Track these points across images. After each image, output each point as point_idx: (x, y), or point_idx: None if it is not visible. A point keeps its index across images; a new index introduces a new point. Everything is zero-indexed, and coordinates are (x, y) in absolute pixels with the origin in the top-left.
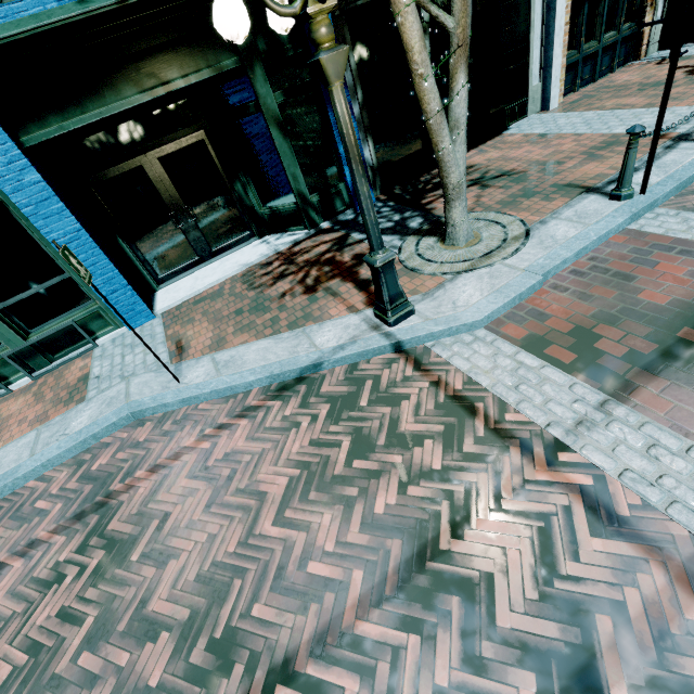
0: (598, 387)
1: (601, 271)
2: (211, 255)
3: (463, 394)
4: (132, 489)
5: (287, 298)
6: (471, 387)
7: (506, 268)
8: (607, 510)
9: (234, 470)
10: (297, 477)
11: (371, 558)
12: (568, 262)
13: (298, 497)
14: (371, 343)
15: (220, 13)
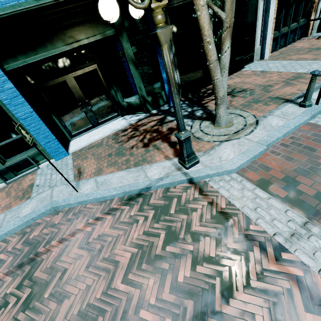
0: (301, 213)
1: (297, 145)
2: (98, 124)
3: (226, 210)
4: (49, 252)
5: (134, 149)
6: (230, 207)
7: (247, 140)
8: (313, 294)
9: (102, 245)
10: (136, 253)
11: (176, 311)
12: (279, 139)
13: (136, 266)
14: (176, 177)
15: (103, 5)
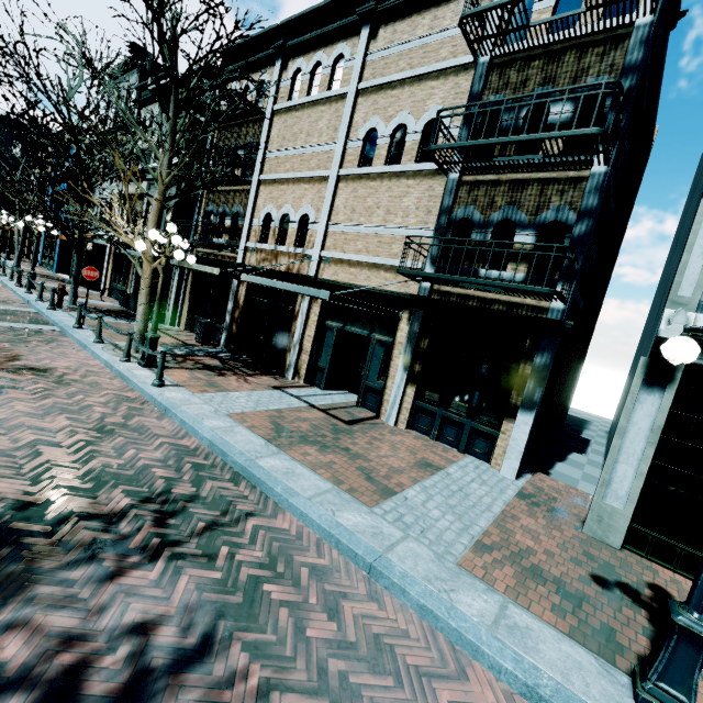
0: None
1: None
2: None
3: None
4: None
5: None
6: None
7: None
8: None
9: None
10: None
11: None
12: None
13: None
14: None
15: None
